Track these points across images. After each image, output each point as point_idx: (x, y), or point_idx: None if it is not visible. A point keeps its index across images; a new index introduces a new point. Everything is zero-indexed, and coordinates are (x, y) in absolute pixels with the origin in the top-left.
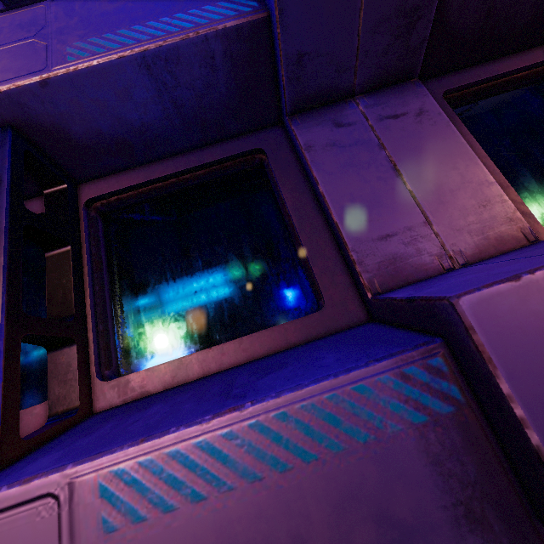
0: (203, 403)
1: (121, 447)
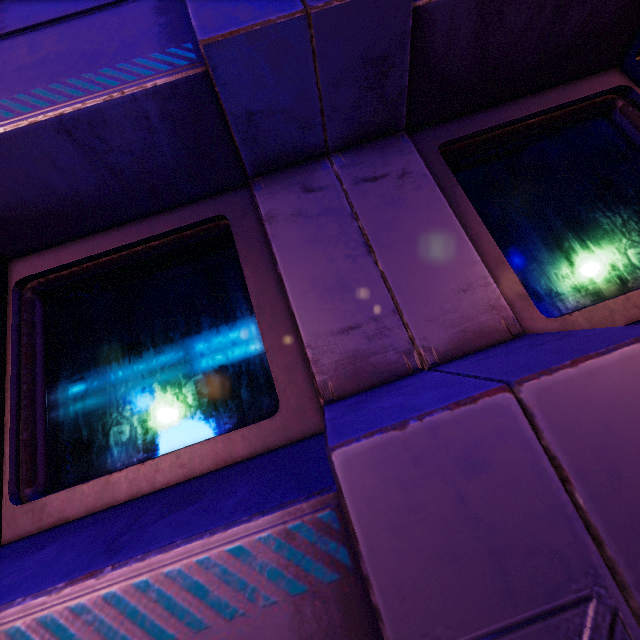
0: (83, 554)
1: None
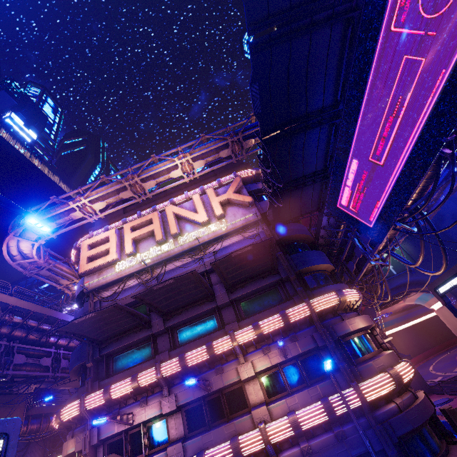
0: (156, 454)
1: (152, 456)
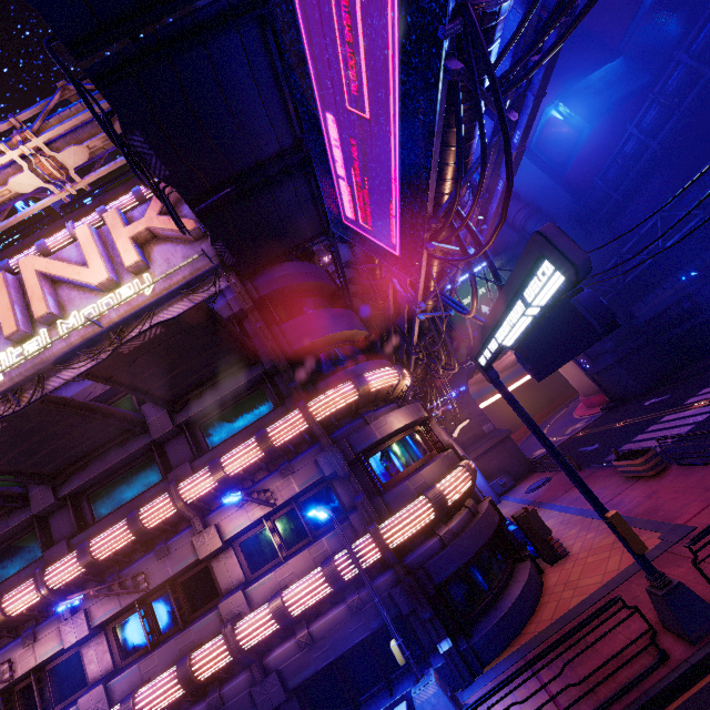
0: None
1: None
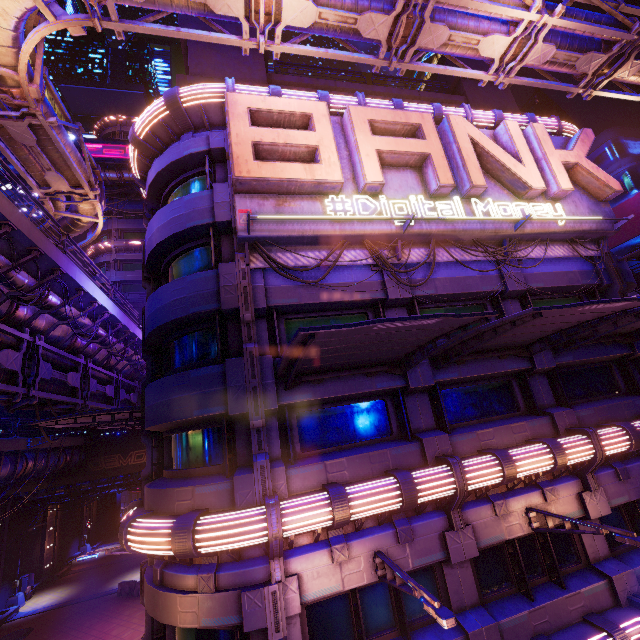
0: (437, 639)
1: None
